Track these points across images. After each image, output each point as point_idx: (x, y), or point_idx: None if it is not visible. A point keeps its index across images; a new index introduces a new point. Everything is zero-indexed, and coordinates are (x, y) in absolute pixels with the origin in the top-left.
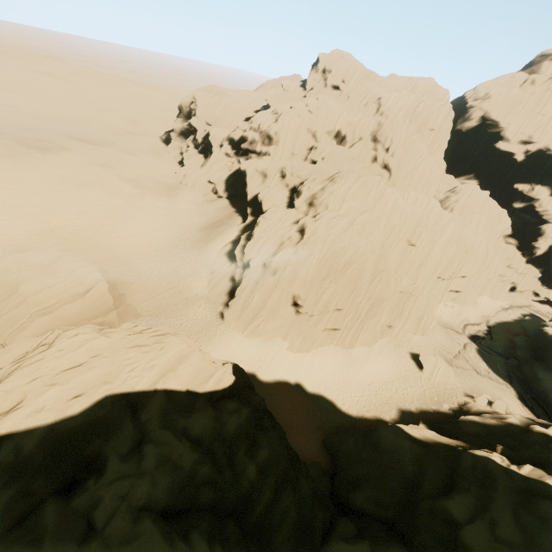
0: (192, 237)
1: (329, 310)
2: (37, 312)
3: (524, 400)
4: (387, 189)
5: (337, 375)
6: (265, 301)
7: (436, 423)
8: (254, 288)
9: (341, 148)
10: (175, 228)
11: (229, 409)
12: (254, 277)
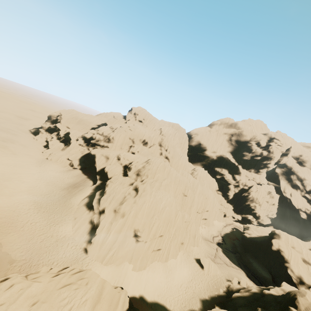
0: (58, 194)
1: (156, 236)
2: None
3: (249, 277)
4: (171, 168)
5: (163, 283)
6: (117, 235)
7: (223, 304)
8: (110, 227)
9: (145, 147)
10: (44, 188)
11: None
12: (109, 219)
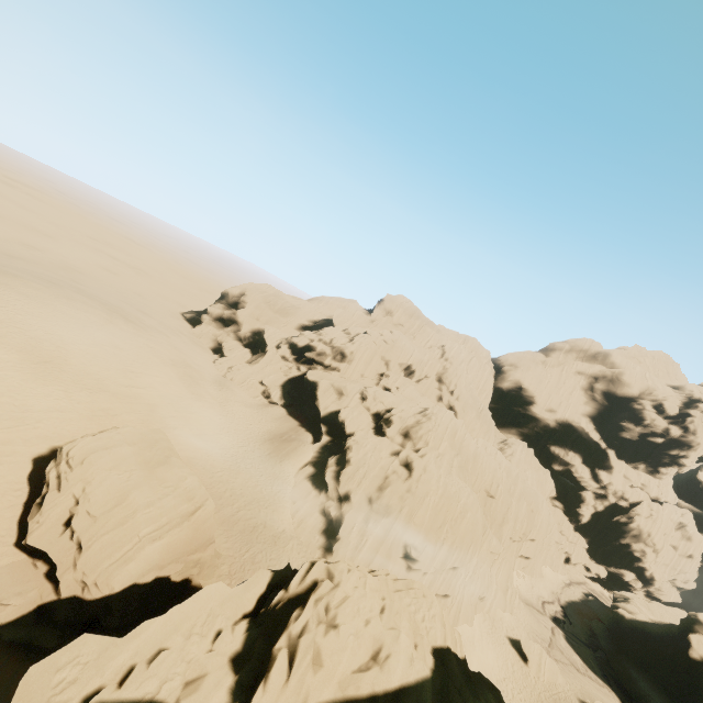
0: (258, 449)
1: (446, 567)
2: (148, 535)
3: None
4: (467, 433)
5: None
6: (376, 548)
7: None
8: (365, 529)
9: (411, 381)
10: (235, 433)
11: (489, 683)
12: (361, 514)
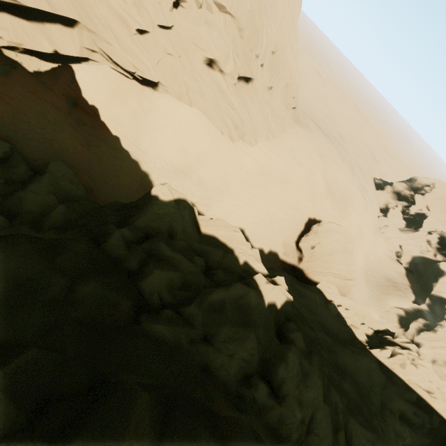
0: (378, 278)
1: None
2: (333, 273)
3: None
4: None
5: None
6: None
7: None
8: None
9: None
10: (370, 261)
11: None
12: None
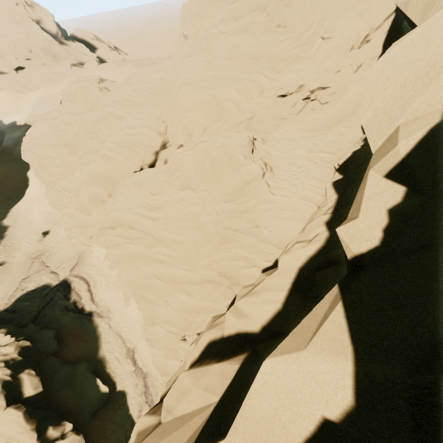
0: None
1: None
2: (29, 116)
3: None
4: (100, 100)
5: (33, 197)
6: None
7: None
8: None
9: None
10: None
11: None
12: None
